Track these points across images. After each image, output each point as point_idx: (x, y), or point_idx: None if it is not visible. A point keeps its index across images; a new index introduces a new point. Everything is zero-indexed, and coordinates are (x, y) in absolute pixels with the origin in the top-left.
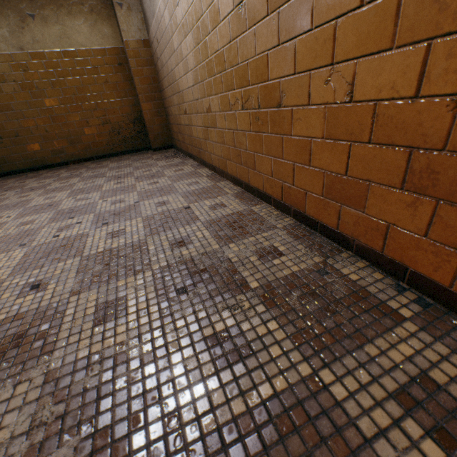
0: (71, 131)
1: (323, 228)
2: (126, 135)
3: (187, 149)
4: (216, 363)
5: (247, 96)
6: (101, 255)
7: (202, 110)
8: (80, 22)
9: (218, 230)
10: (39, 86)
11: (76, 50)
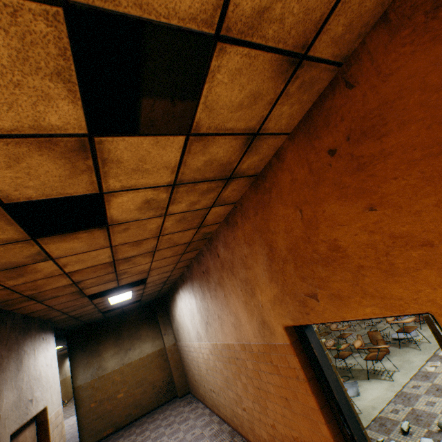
0: (137, 399)
1: (234, 428)
2: (164, 391)
3: (198, 396)
4: None
5: (213, 389)
6: None
7: (202, 384)
8: (148, 343)
9: (211, 438)
10: (127, 378)
11: (145, 355)
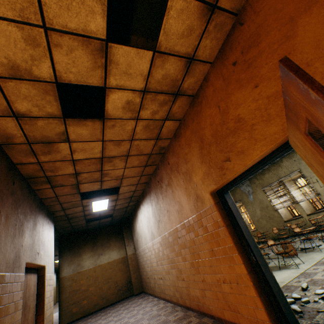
0: (103, 293)
1: (176, 303)
2: (124, 290)
3: (149, 291)
4: (156, 321)
5: (161, 276)
6: (135, 321)
7: (153, 278)
8: (114, 252)
9: (158, 310)
10: (97, 276)
11: (112, 260)
